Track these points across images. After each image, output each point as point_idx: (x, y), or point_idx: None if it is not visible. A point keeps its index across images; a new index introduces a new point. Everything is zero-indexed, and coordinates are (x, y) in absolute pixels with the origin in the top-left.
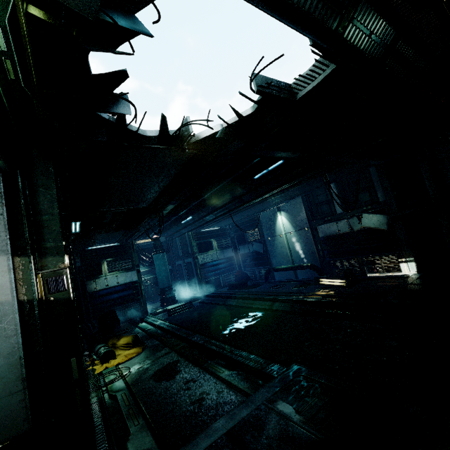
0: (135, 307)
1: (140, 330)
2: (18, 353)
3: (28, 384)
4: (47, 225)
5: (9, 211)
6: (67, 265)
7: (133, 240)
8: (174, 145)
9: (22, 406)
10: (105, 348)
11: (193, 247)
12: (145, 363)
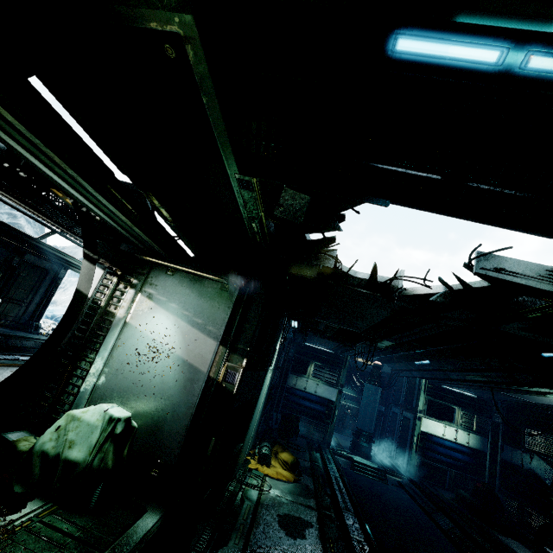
0: (320, 429)
1: (309, 459)
2: (193, 409)
3: (187, 434)
4: (246, 331)
5: (232, 314)
6: (243, 366)
7: (349, 356)
8: (382, 292)
9: (178, 445)
10: (267, 450)
11: (420, 402)
12: (285, 496)
